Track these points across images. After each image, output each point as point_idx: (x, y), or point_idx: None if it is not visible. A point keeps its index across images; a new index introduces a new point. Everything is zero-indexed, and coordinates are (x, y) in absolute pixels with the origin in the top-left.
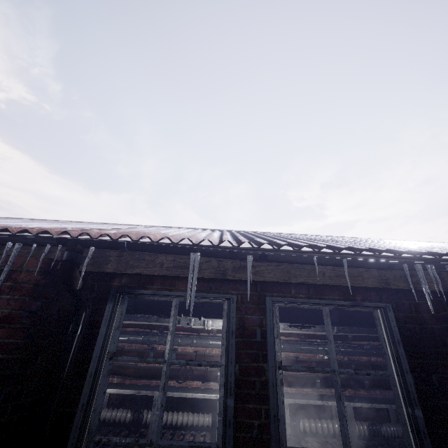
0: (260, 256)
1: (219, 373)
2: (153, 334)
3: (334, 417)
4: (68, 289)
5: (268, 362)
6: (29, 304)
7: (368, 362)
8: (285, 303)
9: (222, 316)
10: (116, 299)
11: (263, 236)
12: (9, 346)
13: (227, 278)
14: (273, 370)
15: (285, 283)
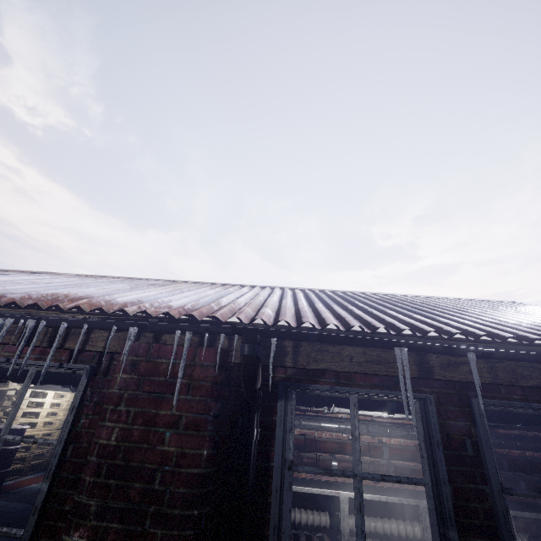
0: (482, 353)
1: (334, 463)
2: None
3: None
4: (250, 388)
5: (491, 485)
6: (211, 407)
7: (524, 458)
8: (495, 406)
9: (383, 409)
10: (284, 394)
11: (431, 311)
12: (201, 459)
13: (435, 377)
14: (500, 496)
15: (509, 385)
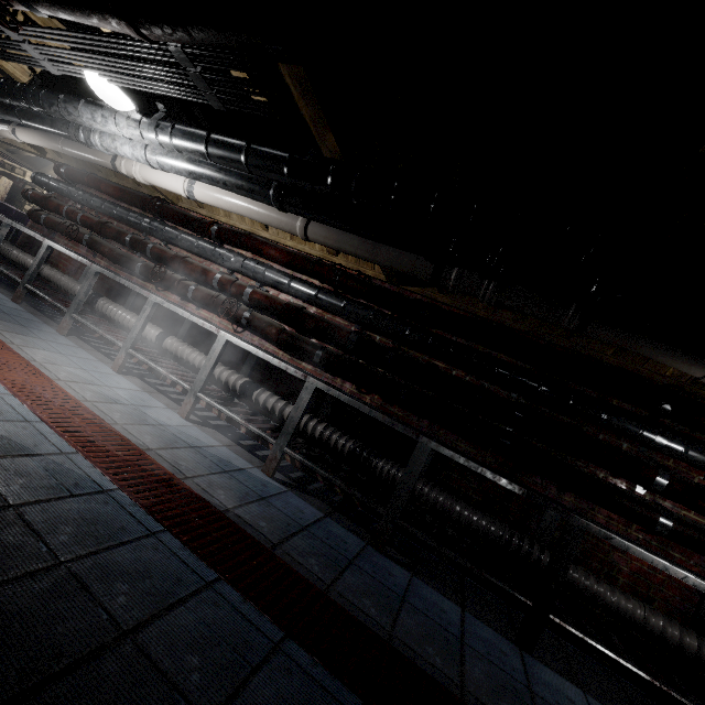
0: None
1: (191, 288)
2: (143, 215)
3: (319, 415)
4: None
5: None
6: None
7: (426, 363)
8: None
9: None
10: None
11: None
12: None
13: None
14: None
15: None
